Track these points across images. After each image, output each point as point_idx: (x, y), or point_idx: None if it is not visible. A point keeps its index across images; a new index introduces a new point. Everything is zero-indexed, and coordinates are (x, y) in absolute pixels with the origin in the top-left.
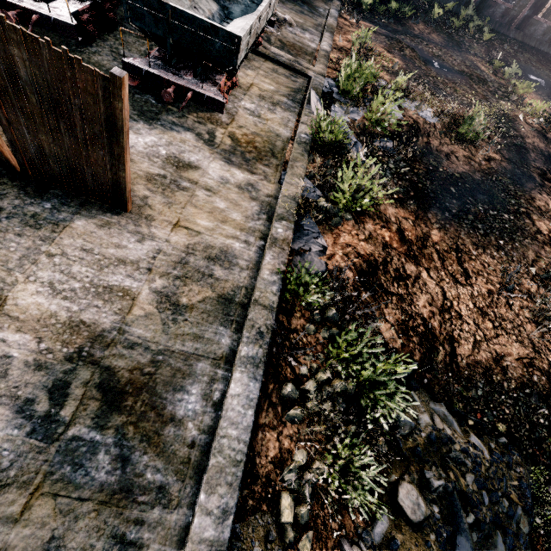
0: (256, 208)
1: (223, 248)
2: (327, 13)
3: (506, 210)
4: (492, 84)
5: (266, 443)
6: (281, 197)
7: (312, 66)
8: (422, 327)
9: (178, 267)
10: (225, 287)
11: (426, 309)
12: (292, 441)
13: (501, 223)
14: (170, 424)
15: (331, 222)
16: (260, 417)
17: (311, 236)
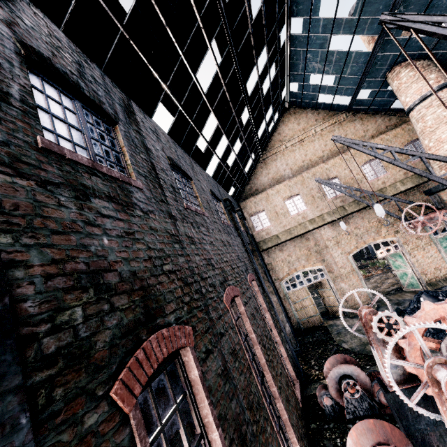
0: None
1: None
2: None
3: None
4: None
5: None
6: None
7: None
8: None
9: None
10: None
11: None
12: None
13: None
14: None
15: None
16: None
17: None
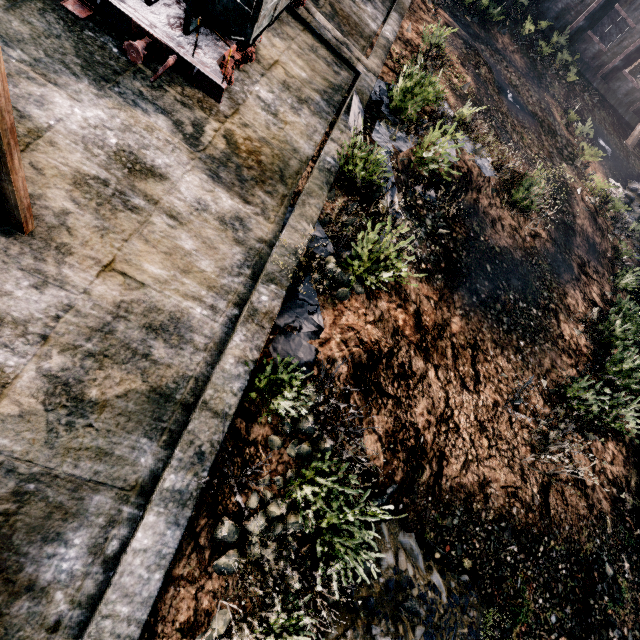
0: (240, 257)
1: (175, 313)
2: None
3: (536, 304)
4: (560, 139)
5: (177, 603)
6: (277, 247)
7: (364, 57)
8: (413, 440)
9: (96, 337)
10: (165, 375)
11: (423, 418)
12: (215, 598)
13: (527, 319)
14: (25, 596)
15: (336, 293)
16: (177, 566)
17: (306, 308)
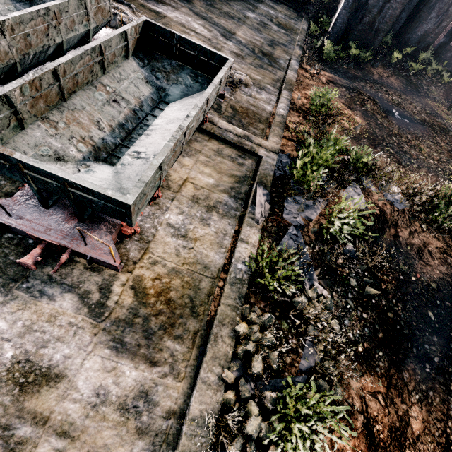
0: None
1: None
2: (287, 64)
3: None
4: None
5: None
6: (186, 423)
7: (264, 141)
8: None
9: None
10: None
11: None
12: None
13: None
14: None
15: None
16: None
17: None
